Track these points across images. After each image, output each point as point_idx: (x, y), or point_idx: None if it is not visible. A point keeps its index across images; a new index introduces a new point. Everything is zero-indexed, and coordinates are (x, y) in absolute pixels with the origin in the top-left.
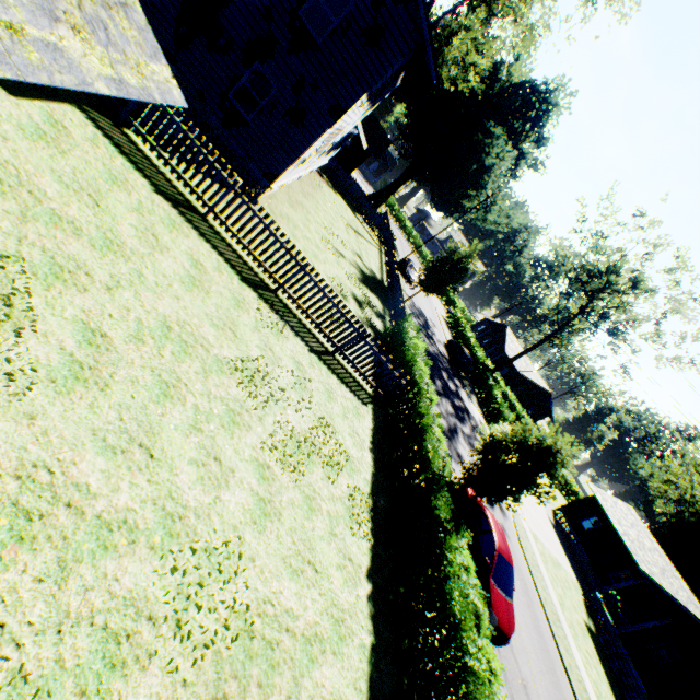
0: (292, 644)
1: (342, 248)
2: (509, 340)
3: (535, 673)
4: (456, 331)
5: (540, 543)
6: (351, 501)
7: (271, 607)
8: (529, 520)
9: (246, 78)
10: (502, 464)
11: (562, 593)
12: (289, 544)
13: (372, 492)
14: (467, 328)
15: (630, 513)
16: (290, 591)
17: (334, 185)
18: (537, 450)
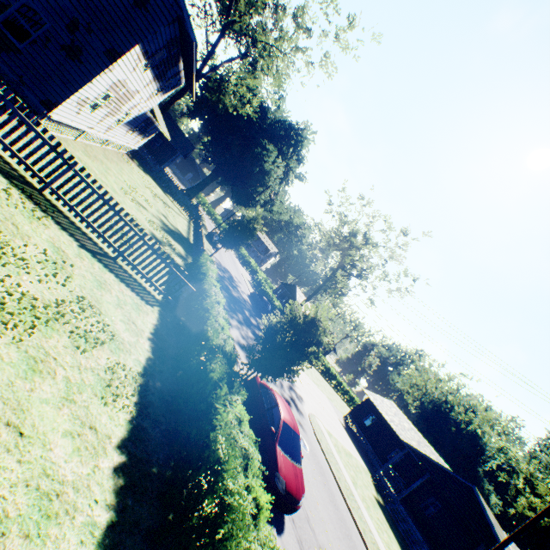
0: None
1: (146, 204)
2: (298, 295)
3: (333, 540)
4: (259, 290)
5: (334, 438)
6: (110, 373)
7: None
8: (324, 421)
9: (15, 8)
10: (281, 343)
11: (355, 475)
12: None
13: (145, 372)
14: (267, 286)
15: (393, 406)
16: None
17: (145, 170)
18: (305, 323)
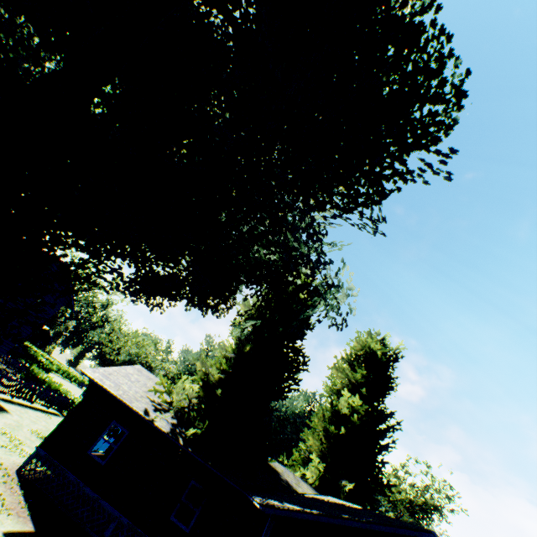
0: None
1: None
2: None
3: None
4: None
5: None
6: None
7: None
8: None
9: None
10: None
11: None
12: None
13: None
14: None
15: None
16: None
17: None
18: None
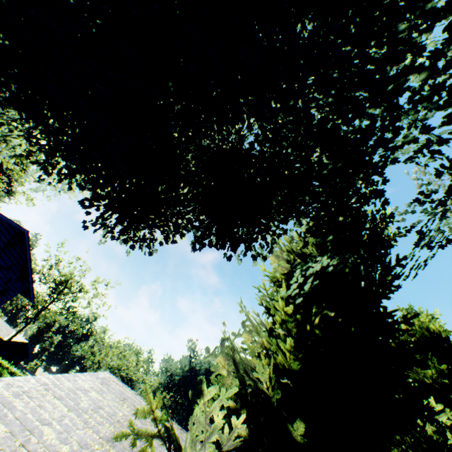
0: None
1: None
2: None
3: None
4: None
5: None
6: None
7: None
8: None
9: None
10: None
11: None
12: None
13: None
14: None
15: None
16: None
17: None
18: None
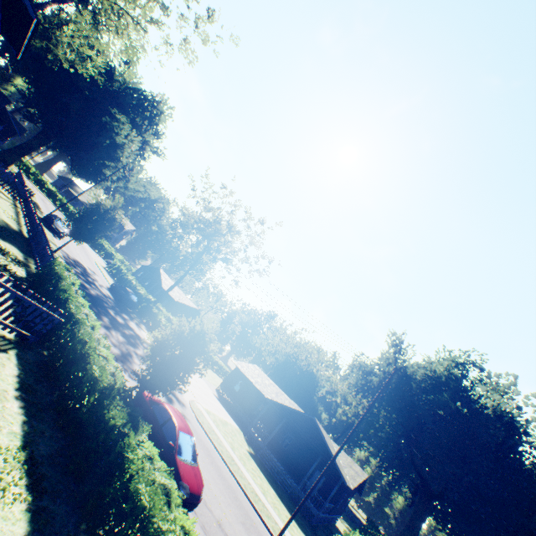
0: None
1: None
2: (164, 278)
3: (225, 508)
4: (119, 277)
5: (213, 414)
6: None
7: None
8: (203, 401)
9: None
10: (170, 359)
11: (232, 440)
12: None
13: (25, 443)
14: (128, 273)
15: (256, 369)
16: None
17: None
18: (192, 337)
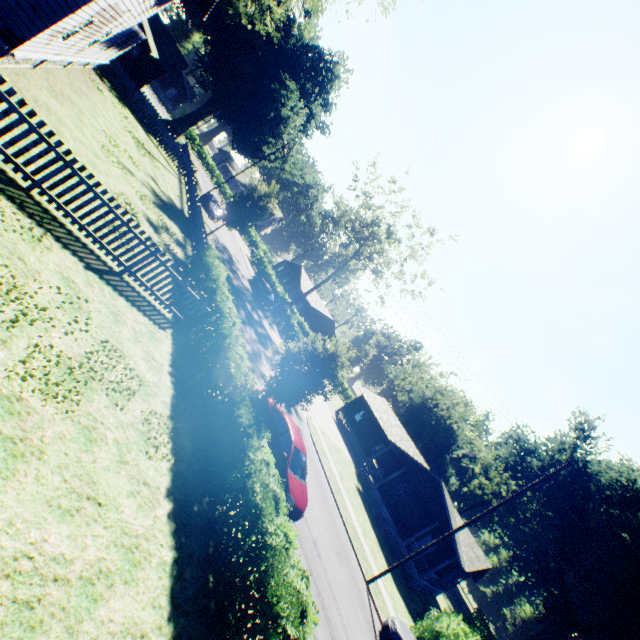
0: (64, 593)
1: (132, 166)
2: (303, 279)
3: (323, 532)
4: (260, 270)
5: (327, 436)
6: (147, 425)
7: (29, 562)
8: (319, 420)
9: None
10: (297, 373)
11: (342, 469)
12: (57, 483)
13: (173, 414)
14: (269, 267)
15: (384, 404)
16: (60, 535)
17: (119, 95)
18: (324, 357)
